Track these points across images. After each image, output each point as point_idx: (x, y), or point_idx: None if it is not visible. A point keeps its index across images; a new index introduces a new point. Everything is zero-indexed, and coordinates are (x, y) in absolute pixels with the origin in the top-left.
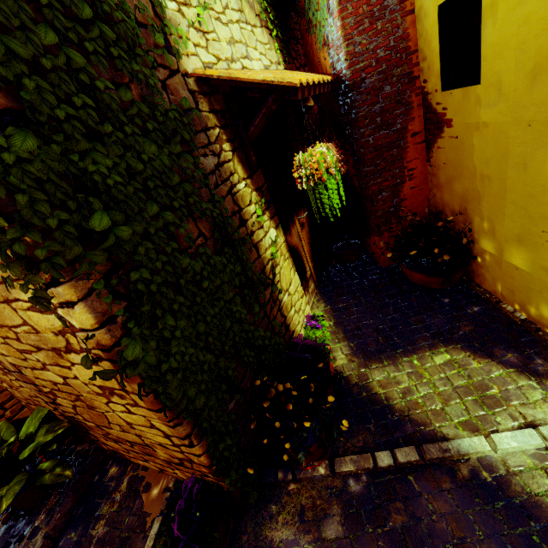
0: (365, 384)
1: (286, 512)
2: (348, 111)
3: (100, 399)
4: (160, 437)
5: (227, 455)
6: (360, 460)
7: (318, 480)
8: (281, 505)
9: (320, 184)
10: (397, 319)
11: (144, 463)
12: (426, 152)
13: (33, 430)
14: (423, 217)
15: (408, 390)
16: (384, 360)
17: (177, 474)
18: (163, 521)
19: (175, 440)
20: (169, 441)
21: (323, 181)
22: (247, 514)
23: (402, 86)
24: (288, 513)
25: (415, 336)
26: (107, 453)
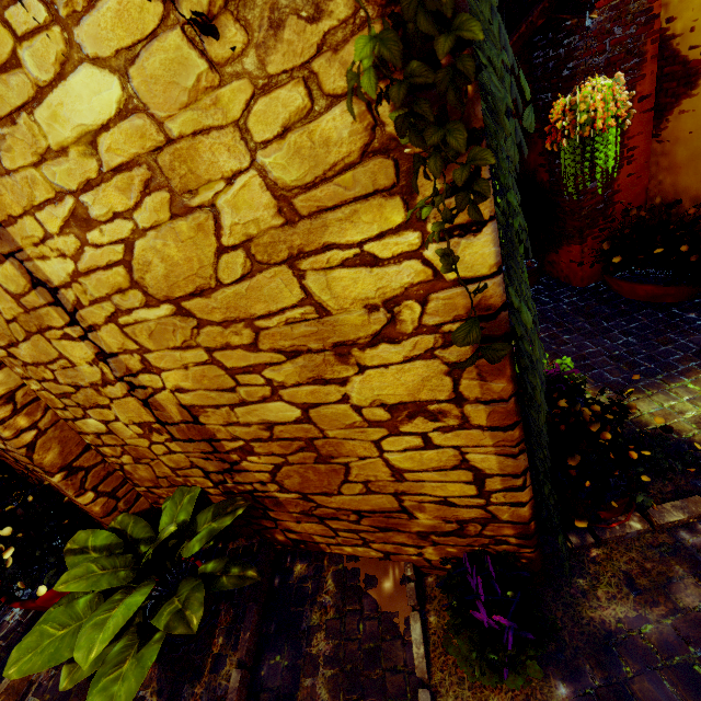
0: (633, 419)
1: (604, 584)
2: (553, 69)
3: (368, 435)
4: (457, 484)
5: (552, 504)
6: (689, 505)
7: (632, 539)
8: (591, 577)
9: (597, 136)
10: (634, 343)
11: (354, 550)
12: (654, 124)
13: (187, 517)
14: (637, 217)
15: (700, 418)
16: (645, 390)
17: (422, 556)
18: (421, 621)
19: (494, 483)
20: (472, 489)
21: (603, 130)
22: (542, 595)
23: (637, 29)
24: (608, 585)
25: (673, 358)
26: (276, 548)
